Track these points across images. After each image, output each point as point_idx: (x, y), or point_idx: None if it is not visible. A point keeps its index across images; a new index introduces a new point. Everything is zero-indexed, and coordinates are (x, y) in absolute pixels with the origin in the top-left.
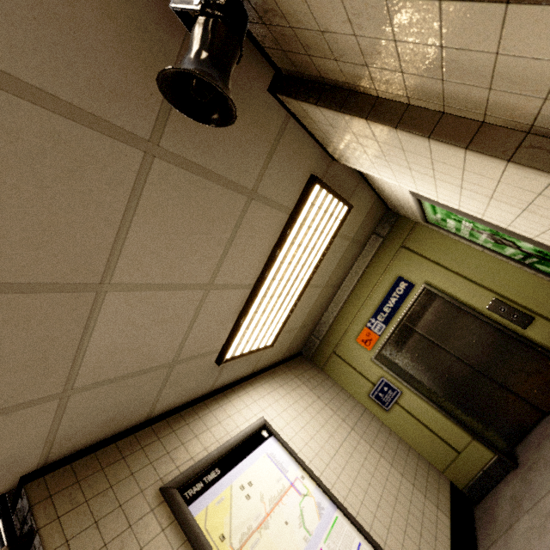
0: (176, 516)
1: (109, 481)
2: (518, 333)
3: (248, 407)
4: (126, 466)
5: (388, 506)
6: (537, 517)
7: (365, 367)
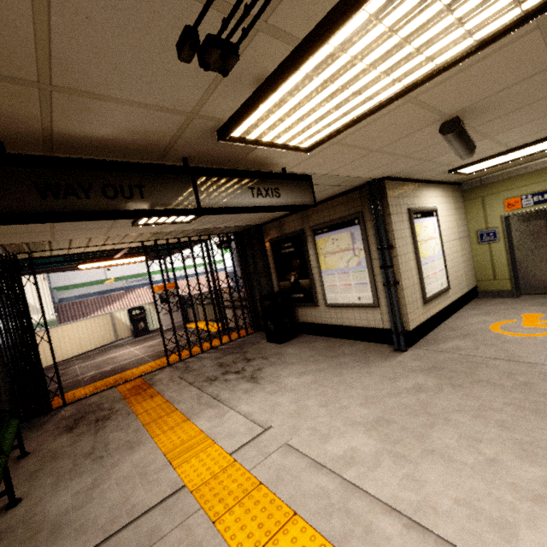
0: (410, 220)
1: (398, 195)
2: None
3: (432, 198)
4: (401, 193)
5: (454, 270)
6: (508, 308)
7: (492, 217)
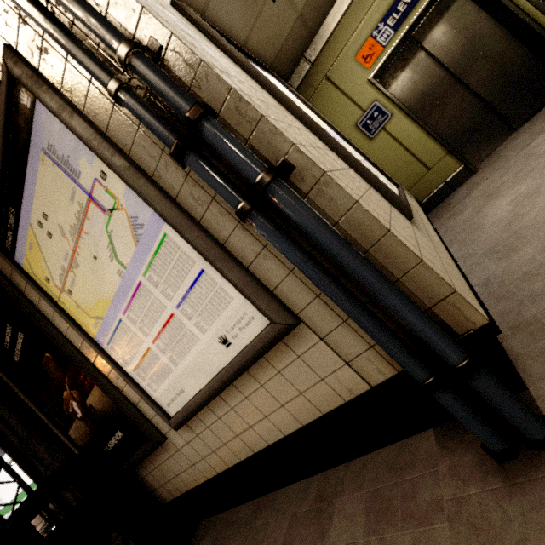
0: (199, 25)
1: None
2: (538, 24)
3: None
4: None
5: None
6: (499, 173)
7: (359, 91)
